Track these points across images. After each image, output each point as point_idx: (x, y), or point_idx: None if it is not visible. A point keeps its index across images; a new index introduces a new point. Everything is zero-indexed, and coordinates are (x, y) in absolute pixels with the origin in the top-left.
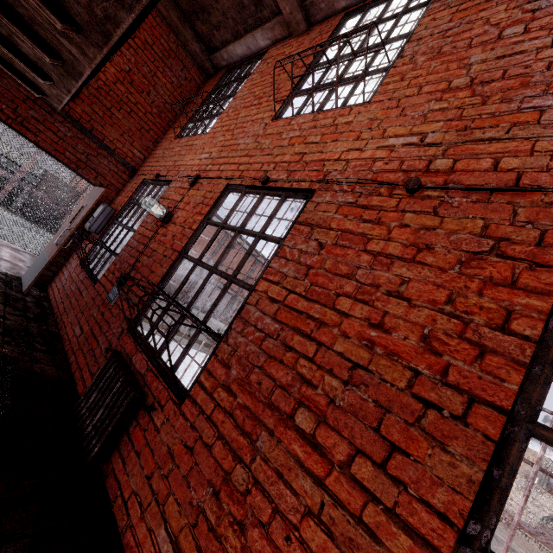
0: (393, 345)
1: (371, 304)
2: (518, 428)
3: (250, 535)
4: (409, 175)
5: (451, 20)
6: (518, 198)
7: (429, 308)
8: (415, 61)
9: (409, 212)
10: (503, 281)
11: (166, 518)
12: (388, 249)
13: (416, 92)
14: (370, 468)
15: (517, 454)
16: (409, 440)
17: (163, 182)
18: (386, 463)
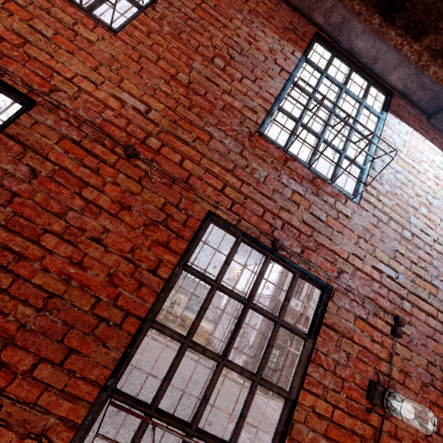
0: (87, 279)
1: (76, 245)
2: (145, 325)
3: None
4: (131, 140)
5: (194, 10)
6: (185, 191)
7: (118, 254)
8: (162, 25)
9: (123, 173)
10: (163, 243)
11: None
12: (100, 200)
13: (155, 59)
14: (50, 369)
15: (141, 339)
16: (84, 344)
17: None
18: (64, 362)
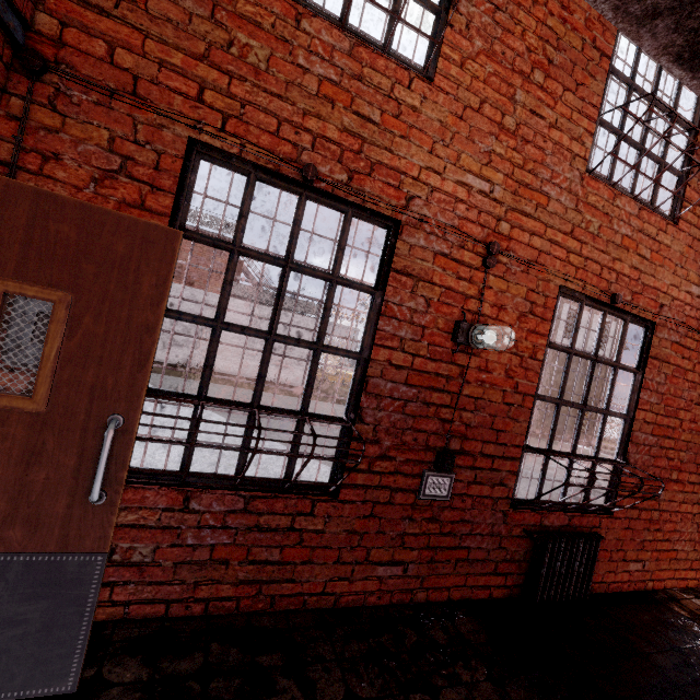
0: (697, 428)
1: (690, 411)
2: None
3: (664, 528)
4: (699, 324)
5: None
6: None
7: None
8: (699, 192)
9: (699, 352)
10: None
11: (628, 560)
12: (694, 377)
13: None
14: (694, 476)
15: None
16: None
17: (354, 210)
18: (697, 471)
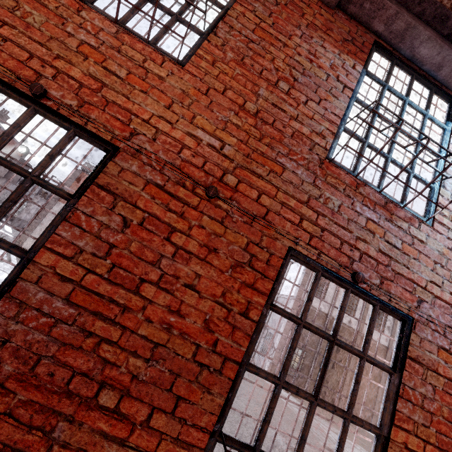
0: (186, 326)
1: (172, 292)
2: (242, 369)
3: None
4: (209, 179)
5: (254, 31)
6: (265, 228)
7: (210, 299)
8: (225, 52)
9: (206, 214)
10: (250, 284)
11: None
12: (188, 244)
13: (222, 90)
14: (163, 418)
15: (239, 382)
16: (190, 391)
17: None
18: (175, 411)
